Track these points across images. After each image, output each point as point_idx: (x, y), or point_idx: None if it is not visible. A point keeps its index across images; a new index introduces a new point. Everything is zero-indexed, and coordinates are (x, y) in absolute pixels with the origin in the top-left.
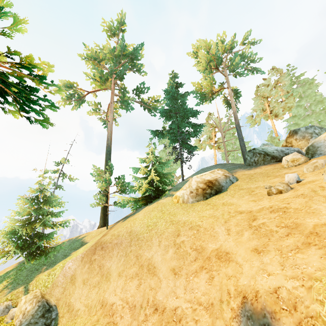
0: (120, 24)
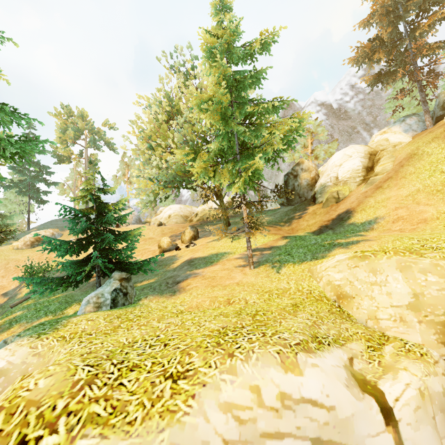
0: None
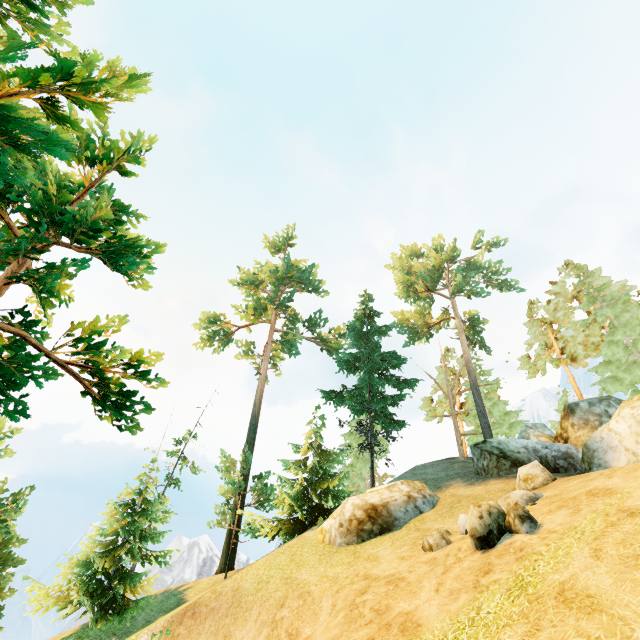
0: (287, 239)
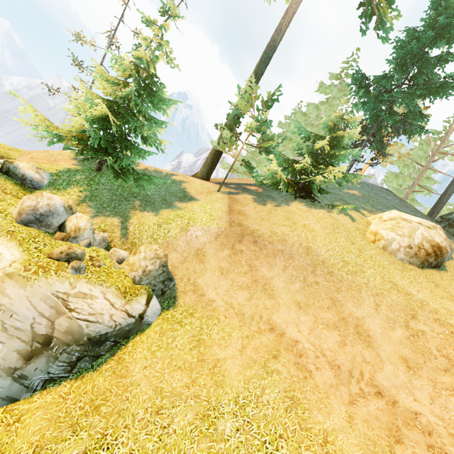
0: None
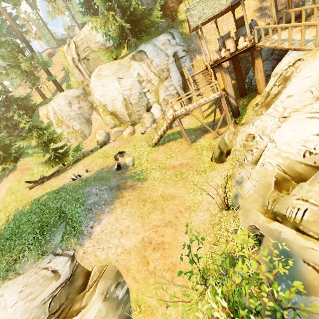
0: None
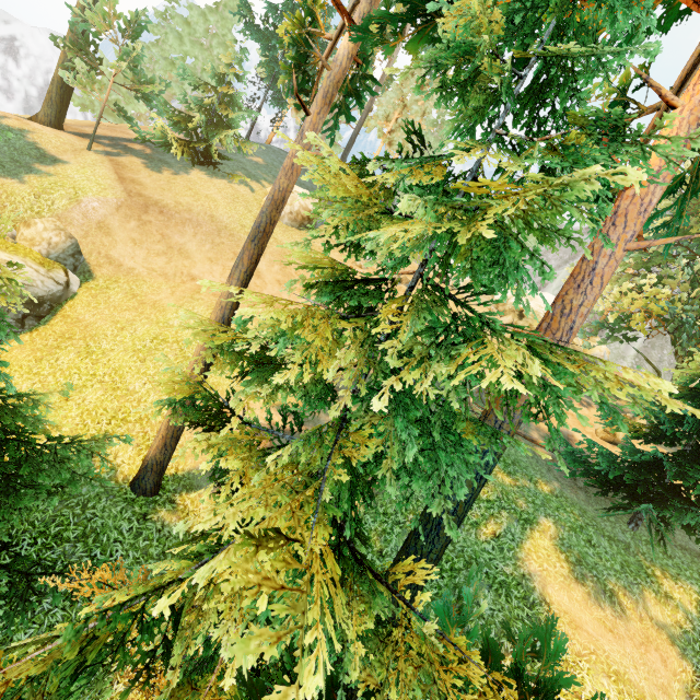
0: None
